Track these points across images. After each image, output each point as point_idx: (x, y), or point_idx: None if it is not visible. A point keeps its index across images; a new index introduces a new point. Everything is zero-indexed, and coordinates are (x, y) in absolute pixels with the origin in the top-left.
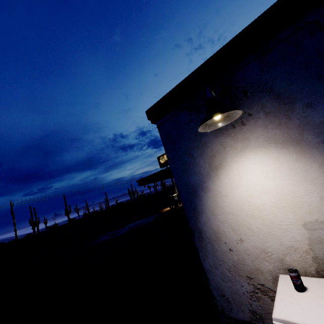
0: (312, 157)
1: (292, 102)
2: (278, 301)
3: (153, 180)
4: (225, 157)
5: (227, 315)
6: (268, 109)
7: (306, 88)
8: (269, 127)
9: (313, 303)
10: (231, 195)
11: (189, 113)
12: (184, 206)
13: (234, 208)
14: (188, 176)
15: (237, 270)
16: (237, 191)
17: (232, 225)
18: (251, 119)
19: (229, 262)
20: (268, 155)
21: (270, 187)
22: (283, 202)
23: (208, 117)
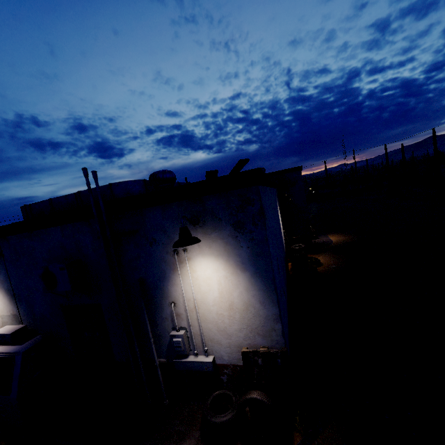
0: (1, 292)
1: None
2: None
3: None
4: None
5: None
6: None
7: None
8: None
9: None
10: None
11: None
12: None
13: None
14: None
15: None
16: None
17: None
18: None
19: None
20: None
21: None
22: None
23: None
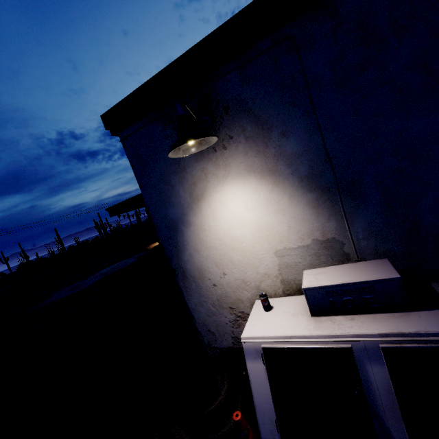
0: (283, 188)
1: (269, 128)
2: (249, 323)
3: (131, 208)
4: (207, 185)
5: (213, 346)
6: (248, 133)
7: (281, 115)
8: (249, 154)
9: (274, 318)
10: (214, 229)
11: (163, 126)
12: (164, 245)
13: (217, 243)
14: (167, 209)
15: (221, 303)
16: (219, 224)
17: (215, 260)
18: (232, 142)
19: (213, 297)
20: (248, 185)
21: (250, 218)
22: (260, 233)
23: (177, 143)
